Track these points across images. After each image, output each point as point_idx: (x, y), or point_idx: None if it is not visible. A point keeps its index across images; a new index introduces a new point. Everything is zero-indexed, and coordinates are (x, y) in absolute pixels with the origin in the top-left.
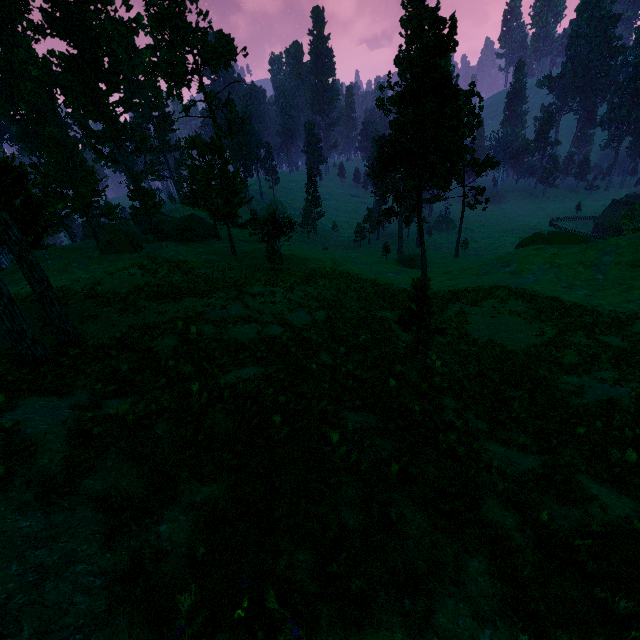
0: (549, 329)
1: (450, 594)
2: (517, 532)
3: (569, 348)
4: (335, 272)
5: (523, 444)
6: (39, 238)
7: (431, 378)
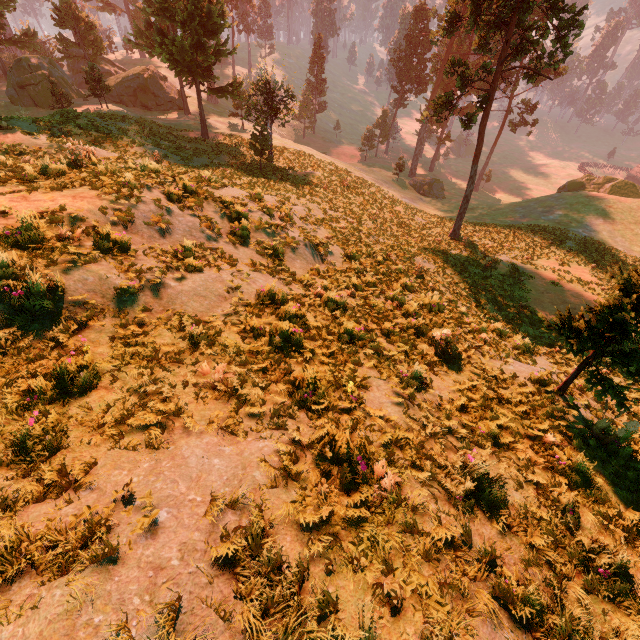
0: None
1: None
2: None
3: None
4: (343, 185)
5: None
6: None
7: None
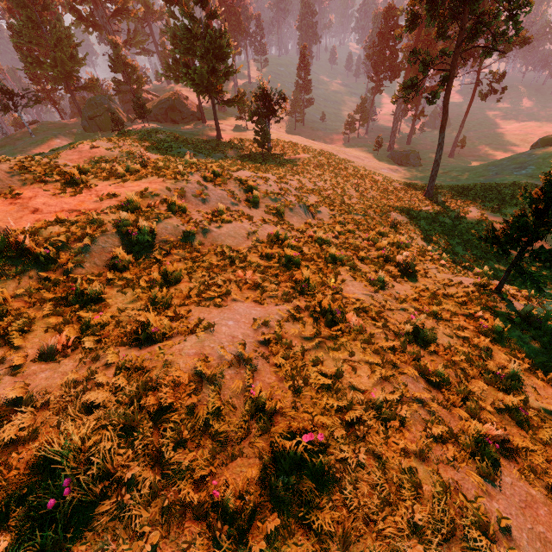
0: None
1: None
2: None
3: None
4: (329, 163)
5: None
6: None
7: None
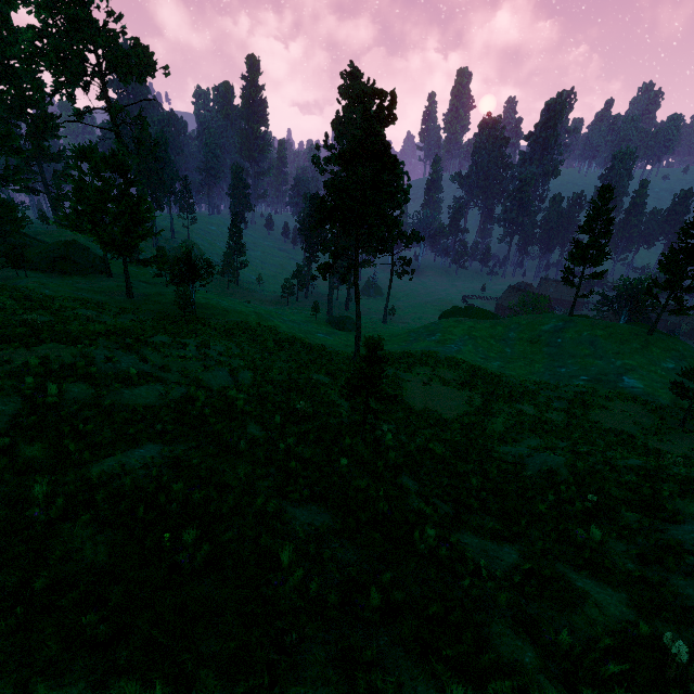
0: (476, 397)
1: None
2: (543, 673)
3: (496, 416)
4: (261, 327)
5: (494, 530)
6: None
7: (384, 453)
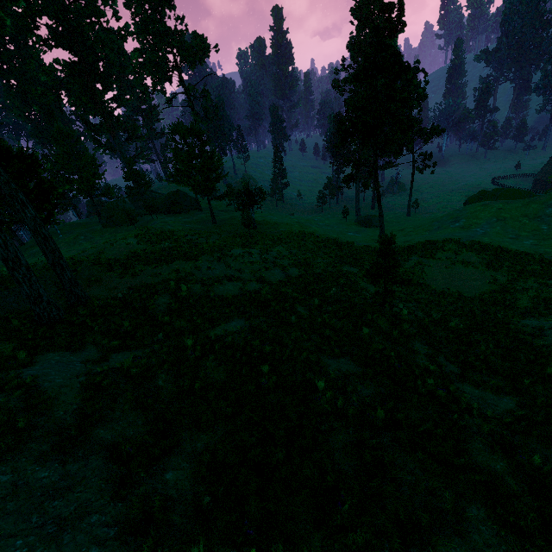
0: (501, 276)
1: (455, 545)
2: (510, 476)
3: (522, 293)
4: (302, 234)
5: (496, 385)
6: (51, 215)
7: (400, 325)
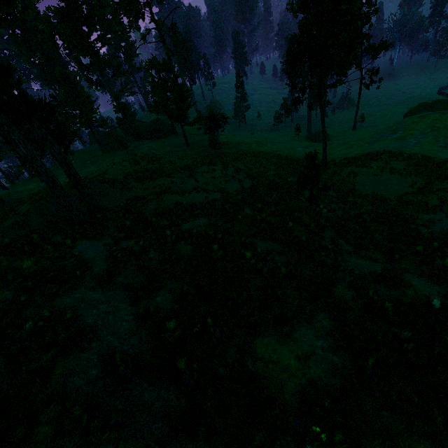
0: (420, 181)
1: (304, 326)
2: (352, 301)
3: (434, 194)
4: (258, 151)
5: (375, 258)
6: (67, 148)
7: (318, 220)
